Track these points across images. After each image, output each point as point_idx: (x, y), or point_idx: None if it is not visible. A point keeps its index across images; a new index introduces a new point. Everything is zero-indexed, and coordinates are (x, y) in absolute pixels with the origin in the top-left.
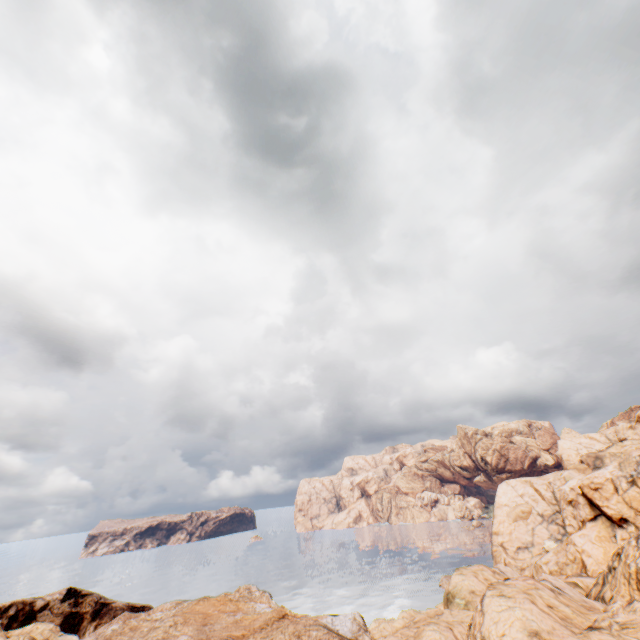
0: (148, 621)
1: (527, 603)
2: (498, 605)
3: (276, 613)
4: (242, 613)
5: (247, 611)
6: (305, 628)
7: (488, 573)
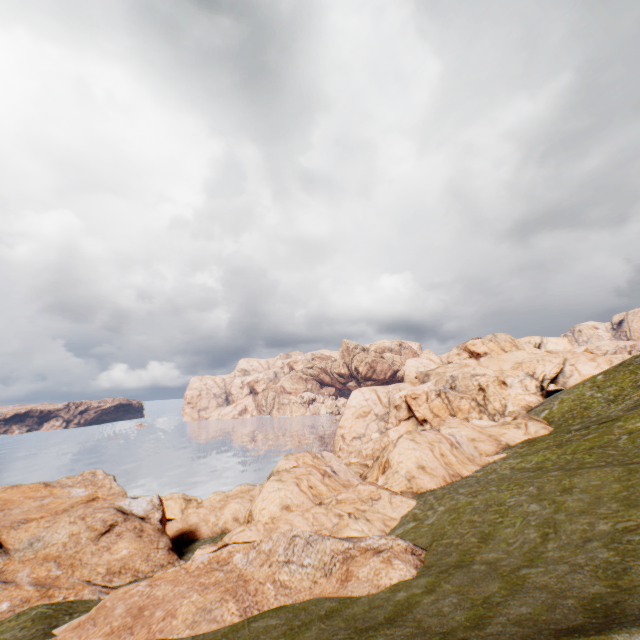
0: None
1: (292, 486)
2: (272, 487)
3: (86, 497)
4: (53, 498)
5: (60, 496)
6: (94, 511)
7: (309, 458)
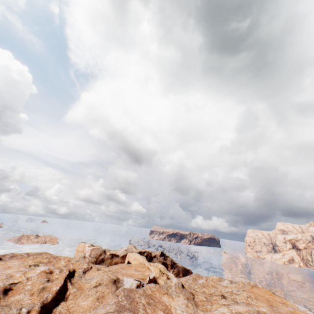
0: (219, 285)
1: None
2: None
3: None
4: (290, 307)
5: (292, 307)
6: None
7: None
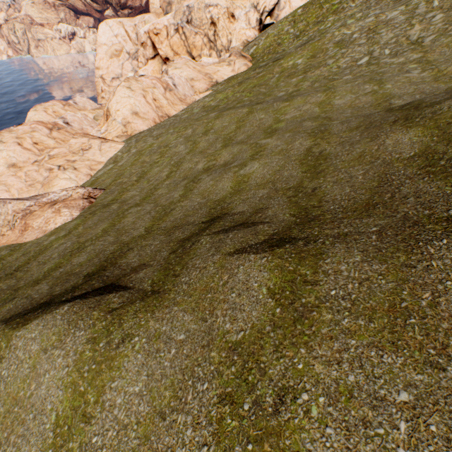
0: None
1: (13, 147)
2: None
3: None
4: None
5: None
6: None
7: (59, 107)
